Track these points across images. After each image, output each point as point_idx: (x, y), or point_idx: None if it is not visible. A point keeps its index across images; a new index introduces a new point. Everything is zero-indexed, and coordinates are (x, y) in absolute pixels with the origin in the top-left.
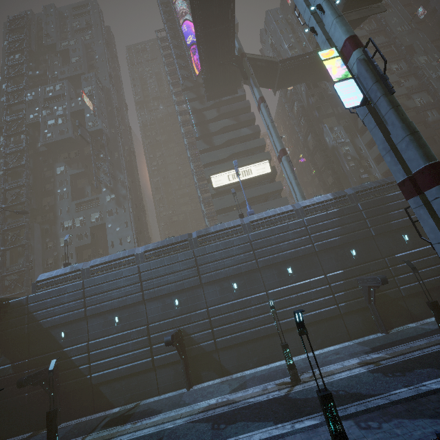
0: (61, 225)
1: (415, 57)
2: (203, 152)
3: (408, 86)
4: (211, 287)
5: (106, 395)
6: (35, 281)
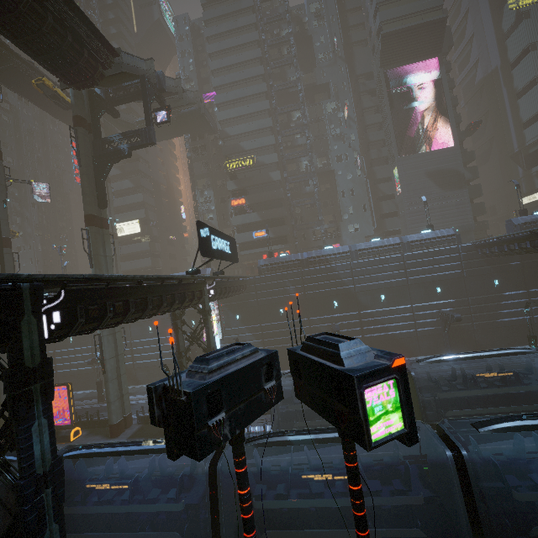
0: None
1: (323, 103)
2: None
3: (301, 143)
4: None
5: None
6: None
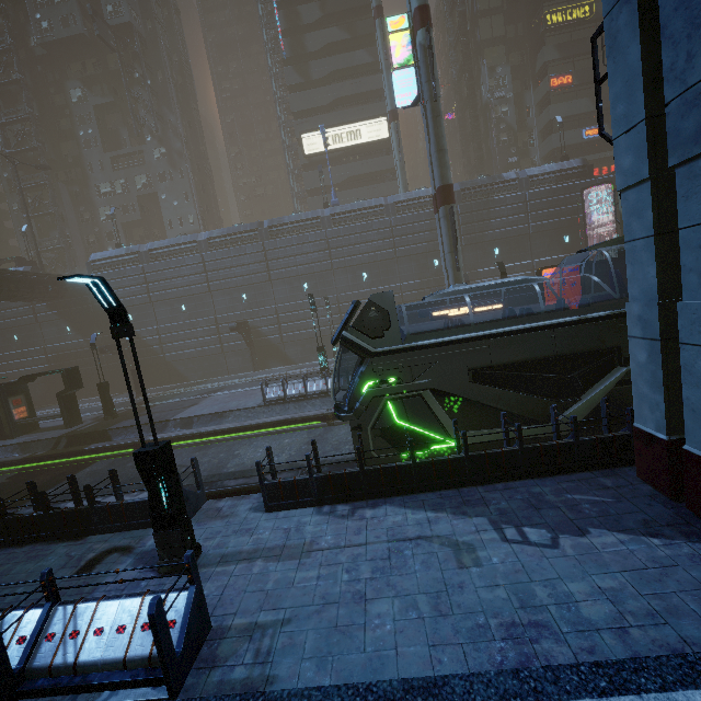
0: (96, 190)
1: None
2: (294, 89)
3: None
4: (281, 285)
5: (180, 372)
6: (88, 261)
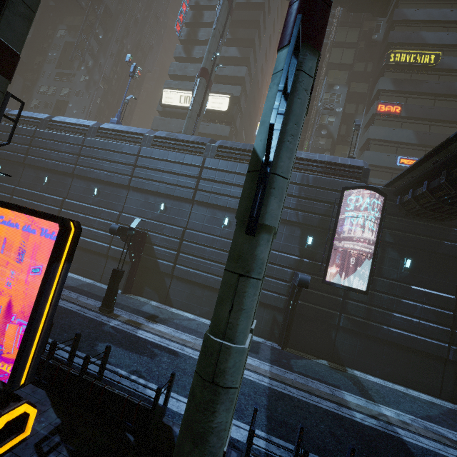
0: (39, 88)
1: None
2: (179, 61)
3: None
4: (30, 171)
5: None
6: None
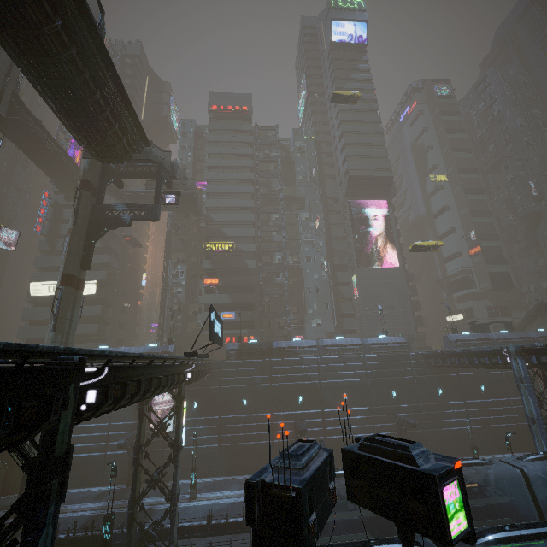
0: None
1: (299, 212)
2: (45, 251)
3: (277, 240)
4: None
5: None
6: None
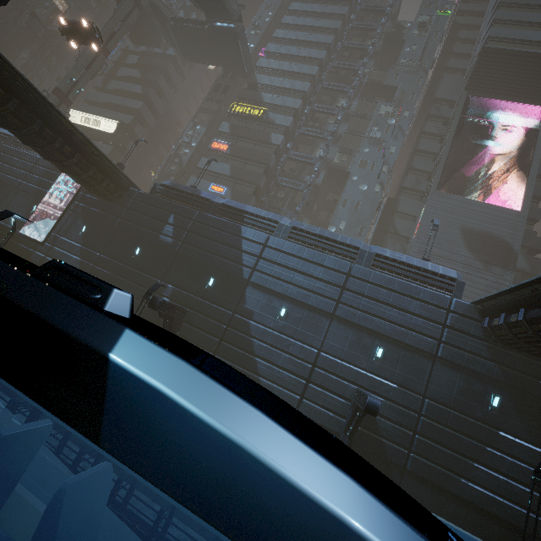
0: None
1: (379, 102)
2: (100, 91)
3: (330, 130)
4: None
5: None
6: None
